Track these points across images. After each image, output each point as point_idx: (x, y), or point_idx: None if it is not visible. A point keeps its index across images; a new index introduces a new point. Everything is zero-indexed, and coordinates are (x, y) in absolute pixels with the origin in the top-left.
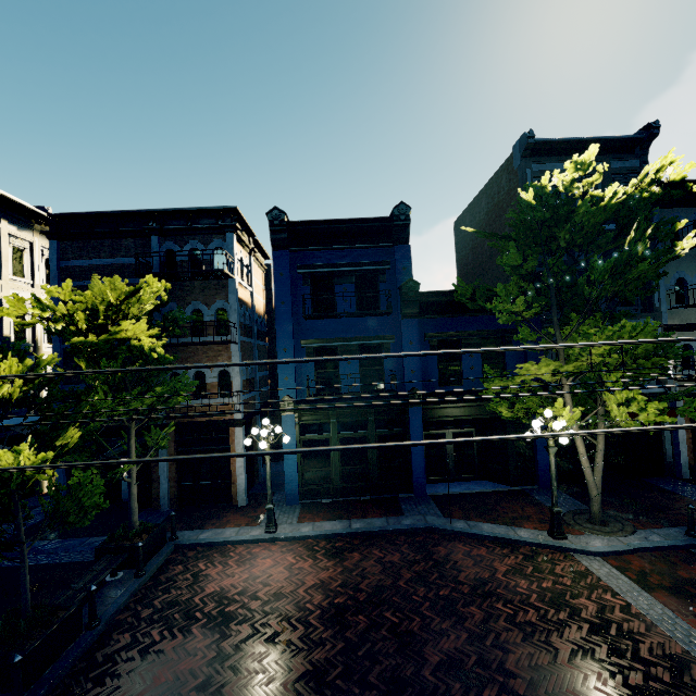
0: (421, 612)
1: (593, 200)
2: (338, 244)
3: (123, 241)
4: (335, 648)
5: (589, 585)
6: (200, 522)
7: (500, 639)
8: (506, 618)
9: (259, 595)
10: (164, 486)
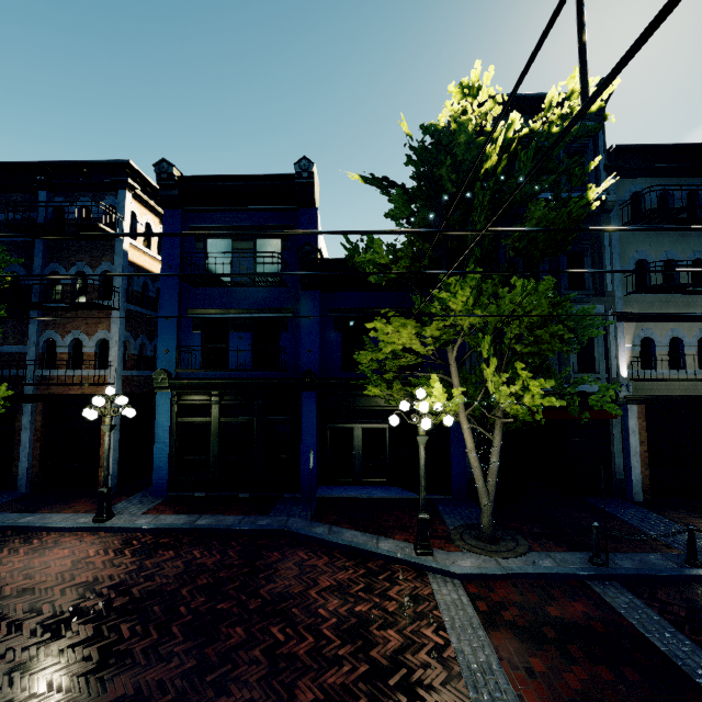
0: (169, 628)
1: (475, 126)
2: (240, 205)
3: (12, 196)
4: (10, 664)
5: (417, 614)
6: (42, 506)
7: (231, 675)
8: (268, 646)
9: (5, 588)
10: (24, 464)
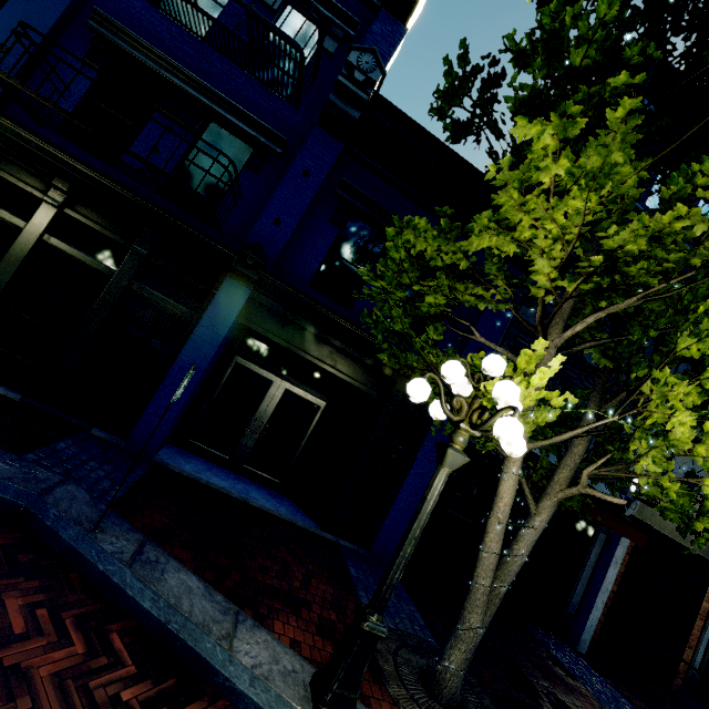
0: None
1: None
2: None
3: None
4: None
5: None
6: None
7: None
8: None
9: None
10: None
